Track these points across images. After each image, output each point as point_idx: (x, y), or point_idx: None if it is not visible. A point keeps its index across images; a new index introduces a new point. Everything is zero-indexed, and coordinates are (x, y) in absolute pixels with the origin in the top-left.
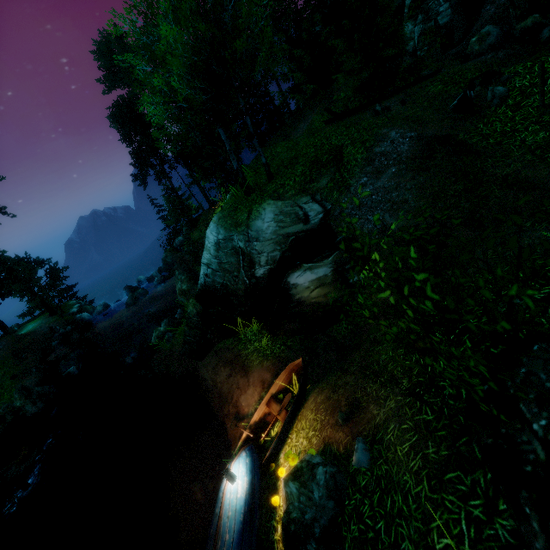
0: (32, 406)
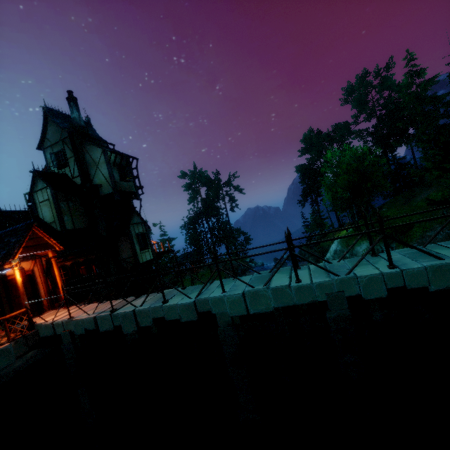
0: None
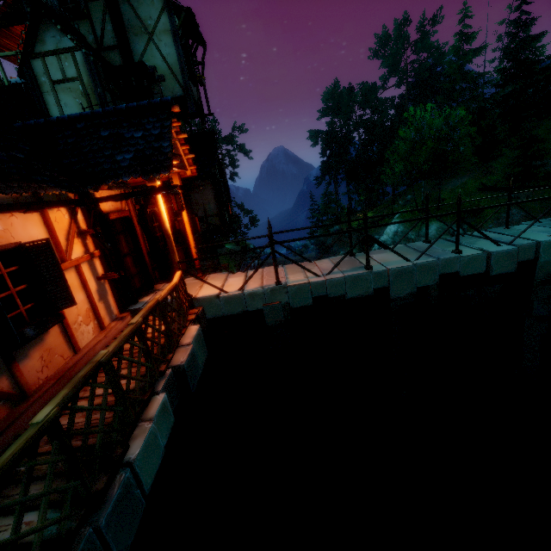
0: None
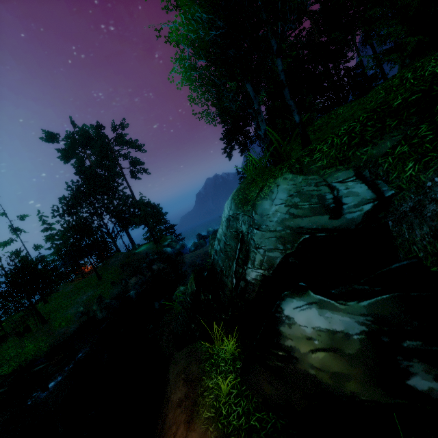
0: (100, 312)
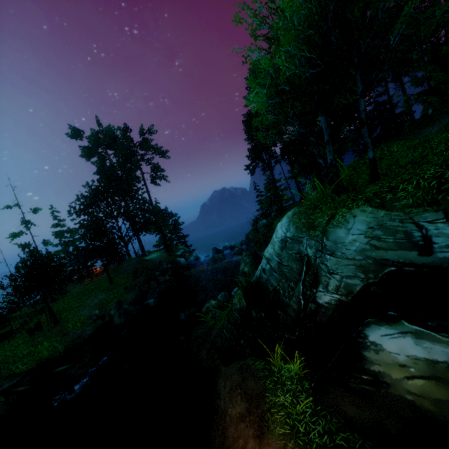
0: (118, 317)
